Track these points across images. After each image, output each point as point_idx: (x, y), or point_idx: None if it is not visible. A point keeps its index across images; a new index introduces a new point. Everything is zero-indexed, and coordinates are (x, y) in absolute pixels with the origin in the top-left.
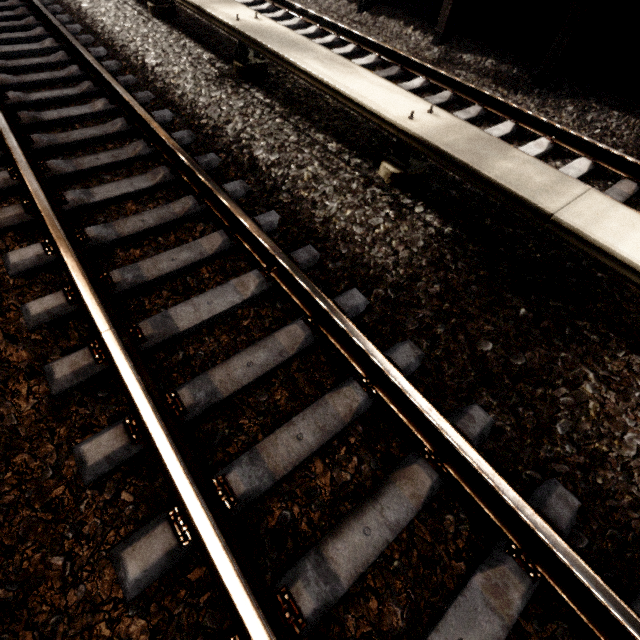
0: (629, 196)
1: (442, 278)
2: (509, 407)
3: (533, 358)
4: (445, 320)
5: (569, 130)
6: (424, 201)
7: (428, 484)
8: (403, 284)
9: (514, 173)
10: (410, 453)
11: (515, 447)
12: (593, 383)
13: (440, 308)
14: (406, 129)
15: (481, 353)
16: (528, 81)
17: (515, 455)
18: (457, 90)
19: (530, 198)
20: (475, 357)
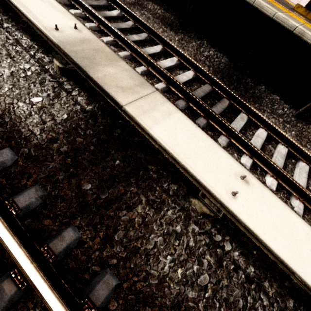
0: (207, 93)
1: (71, 141)
2: (93, 225)
3: (113, 193)
4: (66, 170)
5: (186, 55)
6: (81, 87)
7: (6, 298)
8: (44, 145)
9: (112, 76)
10: (6, 272)
11: (90, 251)
12: (143, 205)
13: (65, 161)
14: (48, 36)
15: (84, 191)
16: (178, 25)
17: (89, 256)
18: (137, 22)
19: (113, 94)
20: (80, 194)
